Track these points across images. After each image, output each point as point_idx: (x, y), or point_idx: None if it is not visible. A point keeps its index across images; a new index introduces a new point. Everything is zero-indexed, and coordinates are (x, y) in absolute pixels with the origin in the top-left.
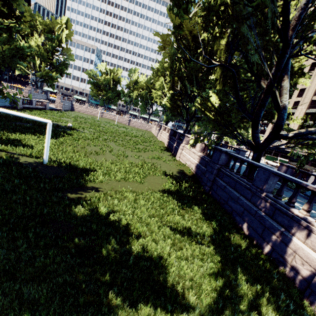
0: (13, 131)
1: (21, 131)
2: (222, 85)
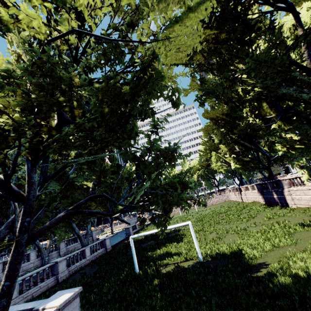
0: (153, 250)
1: (155, 248)
2: (289, 124)
